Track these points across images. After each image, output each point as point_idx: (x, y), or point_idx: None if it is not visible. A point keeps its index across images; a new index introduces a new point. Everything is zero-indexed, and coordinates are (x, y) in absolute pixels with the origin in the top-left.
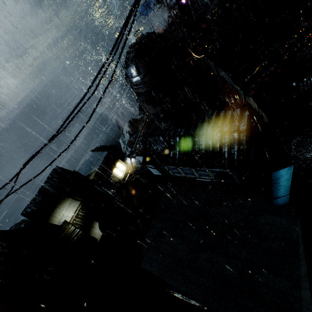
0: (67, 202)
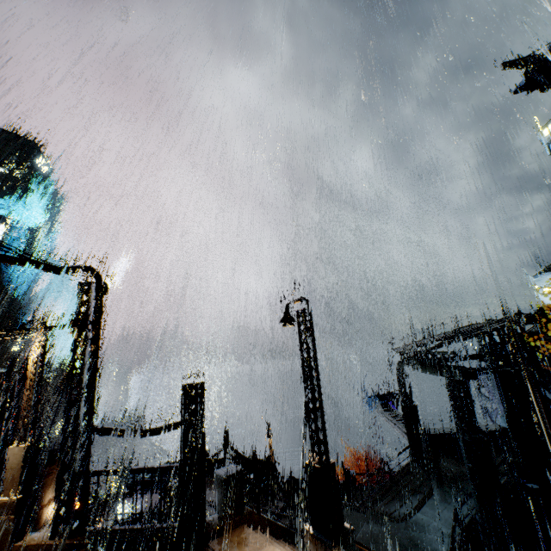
0: None
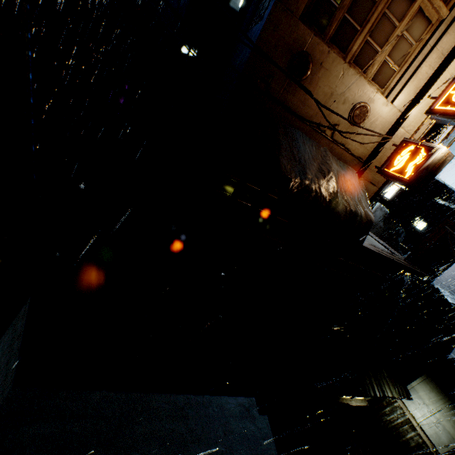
0: None
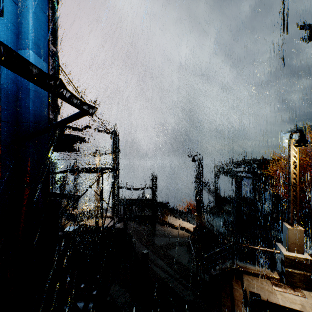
0: None
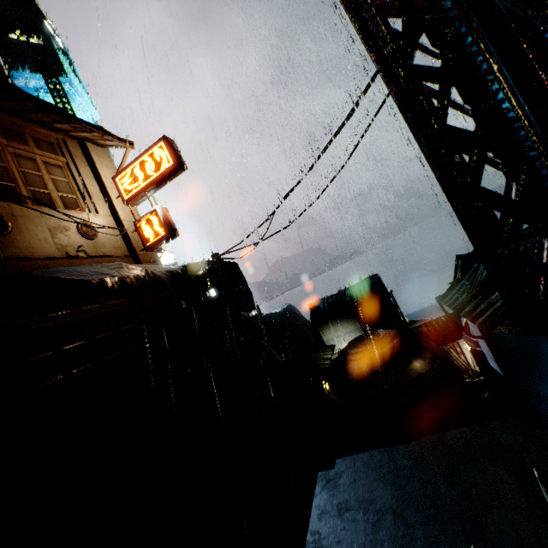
0: (351, 324)
